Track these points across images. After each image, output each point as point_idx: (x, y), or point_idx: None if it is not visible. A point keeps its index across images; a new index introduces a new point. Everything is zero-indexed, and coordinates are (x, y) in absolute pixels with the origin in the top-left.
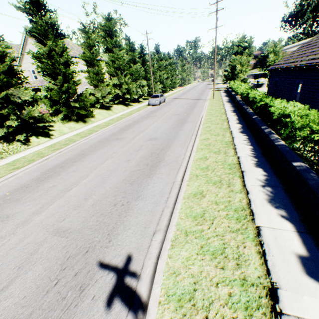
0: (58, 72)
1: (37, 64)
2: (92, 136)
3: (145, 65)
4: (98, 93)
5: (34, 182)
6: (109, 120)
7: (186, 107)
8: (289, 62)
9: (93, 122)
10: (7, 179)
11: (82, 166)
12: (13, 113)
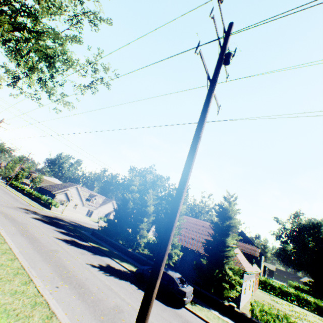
0: None
1: None
2: None
3: None
4: None
5: None
6: None
7: None
8: (47, 188)
9: None
10: None
11: None
12: None
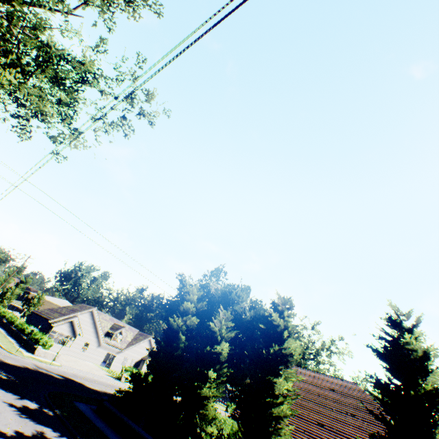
0: None
1: None
2: None
3: None
4: None
5: None
6: None
7: None
8: (43, 313)
9: None
10: None
11: None
12: None
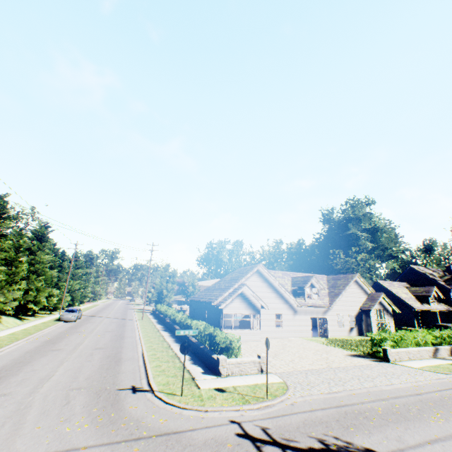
0: None
1: None
2: (6, 349)
3: (61, 271)
4: None
5: None
6: (12, 334)
7: (116, 325)
8: (200, 297)
9: None
10: None
11: (38, 367)
12: None
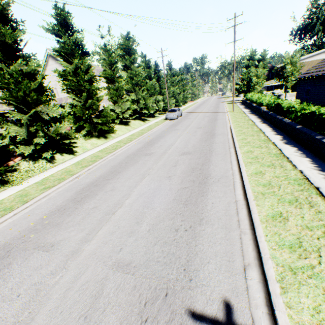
0: (82, 88)
1: (63, 82)
2: (118, 152)
3: (160, 80)
4: (118, 109)
5: (70, 203)
6: (131, 136)
7: (207, 120)
8: (324, 69)
9: (114, 137)
10: (39, 200)
11: (119, 184)
12: (42, 130)
